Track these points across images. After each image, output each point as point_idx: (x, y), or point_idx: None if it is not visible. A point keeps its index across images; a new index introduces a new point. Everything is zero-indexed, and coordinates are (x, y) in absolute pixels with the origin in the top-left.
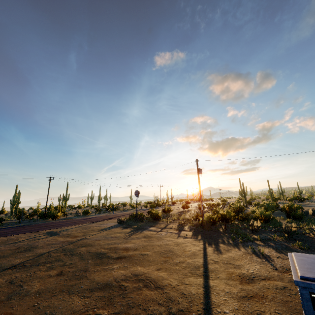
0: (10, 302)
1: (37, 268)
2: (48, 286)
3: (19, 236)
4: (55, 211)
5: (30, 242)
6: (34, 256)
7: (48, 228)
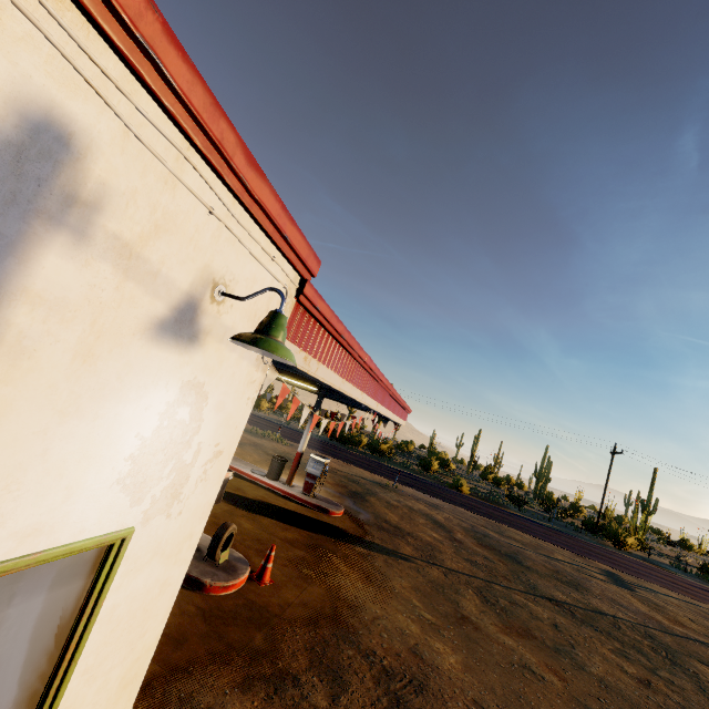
0: (559, 659)
1: (594, 633)
2: (622, 687)
3: (554, 548)
4: (620, 530)
5: (574, 572)
6: (586, 605)
7: (606, 562)
